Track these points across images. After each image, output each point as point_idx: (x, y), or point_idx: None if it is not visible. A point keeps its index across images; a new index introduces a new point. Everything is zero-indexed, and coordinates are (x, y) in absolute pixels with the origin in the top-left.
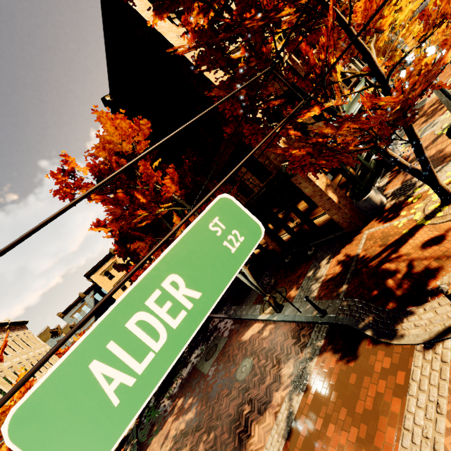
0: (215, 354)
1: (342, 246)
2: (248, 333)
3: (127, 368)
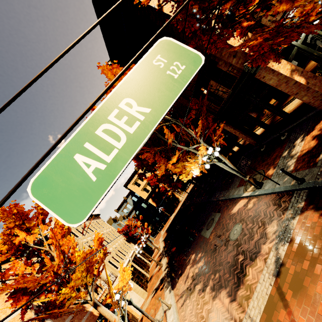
0: (212, 224)
1: (316, 123)
2: (236, 208)
3: (99, 159)
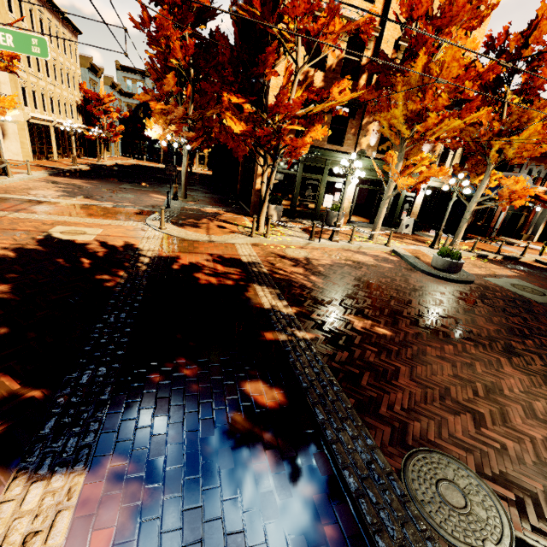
0: (137, 188)
1: (234, 213)
2: (156, 195)
3: None
